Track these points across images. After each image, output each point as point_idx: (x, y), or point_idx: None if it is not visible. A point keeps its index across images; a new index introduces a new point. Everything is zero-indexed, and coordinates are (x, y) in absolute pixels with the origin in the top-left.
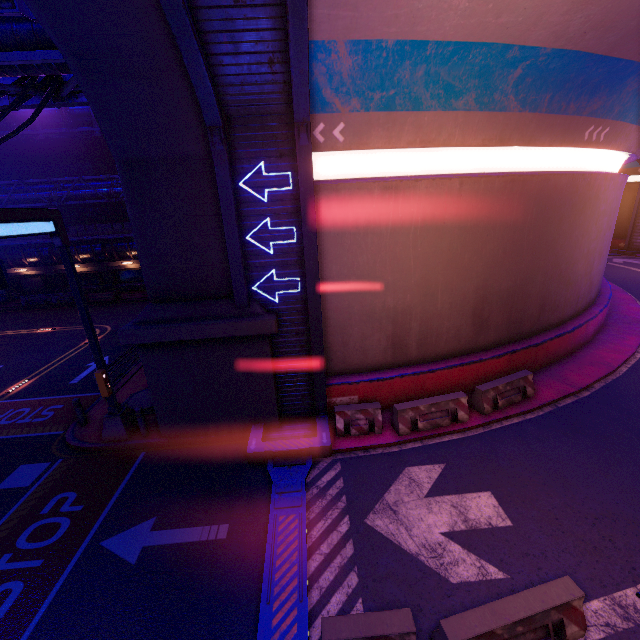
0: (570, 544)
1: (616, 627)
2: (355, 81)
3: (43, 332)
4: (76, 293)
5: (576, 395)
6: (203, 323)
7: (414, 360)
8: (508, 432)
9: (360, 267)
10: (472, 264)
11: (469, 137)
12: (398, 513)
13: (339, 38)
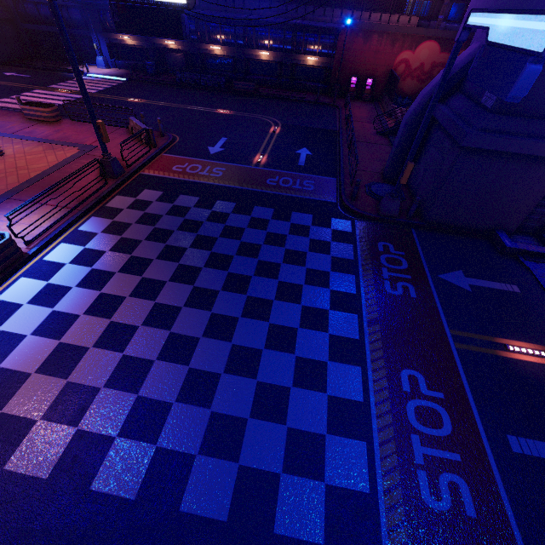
0: None
1: None
2: None
3: (224, 113)
4: (439, 91)
5: None
6: (537, 141)
7: None
8: None
9: None
10: None
11: None
12: None
13: None
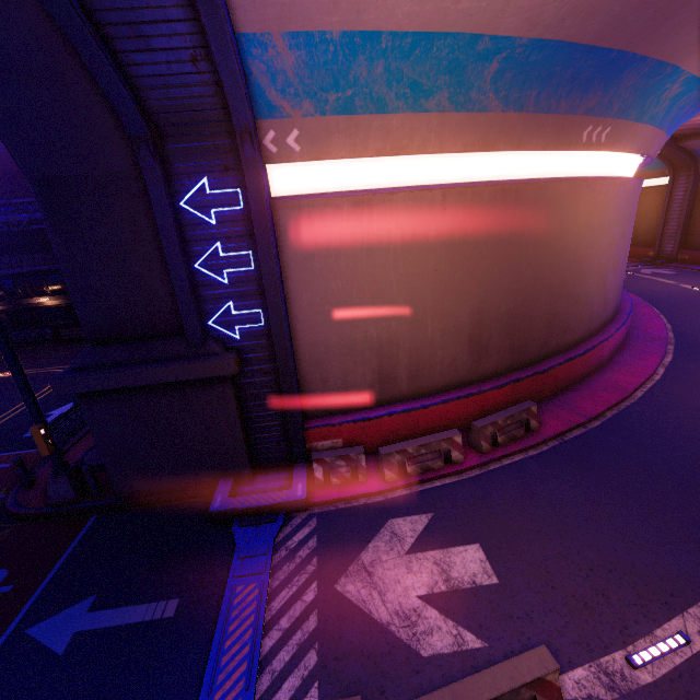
0: (559, 602)
1: (599, 699)
2: (303, 80)
3: (3, 377)
4: None
5: (585, 426)
6: (150, 366)
7: (406, 395)
8: (507, 472)
9: (334, 294)
10: (464, 285)
11: (447, 142)
12: (373, 575)
13: (273, 30)
